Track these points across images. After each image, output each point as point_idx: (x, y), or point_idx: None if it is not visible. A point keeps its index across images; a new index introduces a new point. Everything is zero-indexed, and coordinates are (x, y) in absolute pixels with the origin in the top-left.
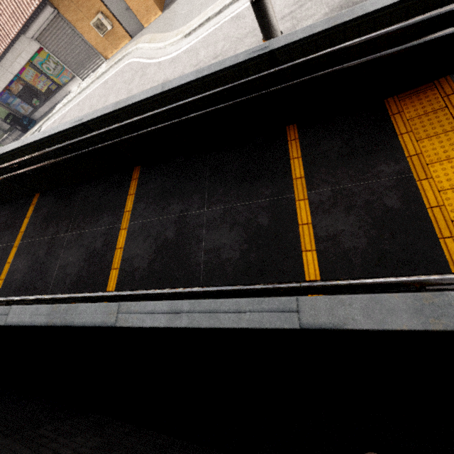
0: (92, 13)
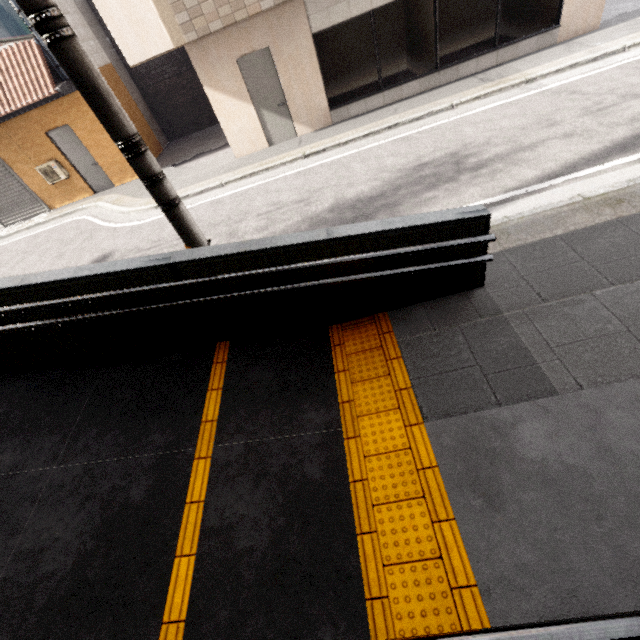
0: (43, 158)
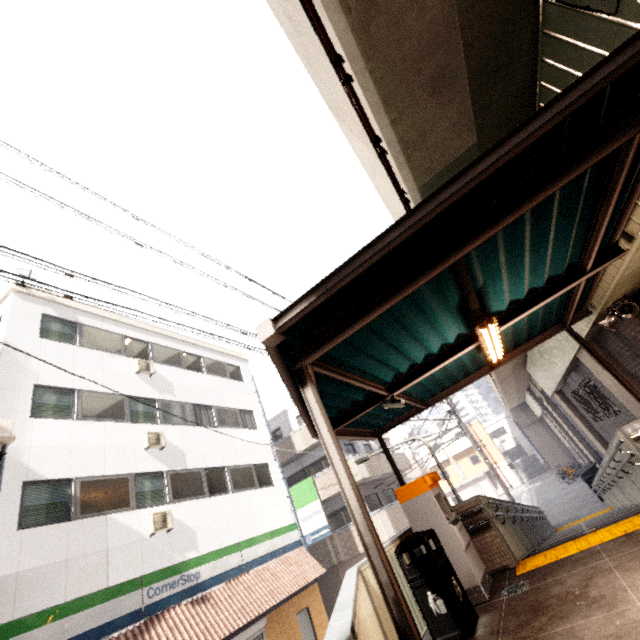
0: None
